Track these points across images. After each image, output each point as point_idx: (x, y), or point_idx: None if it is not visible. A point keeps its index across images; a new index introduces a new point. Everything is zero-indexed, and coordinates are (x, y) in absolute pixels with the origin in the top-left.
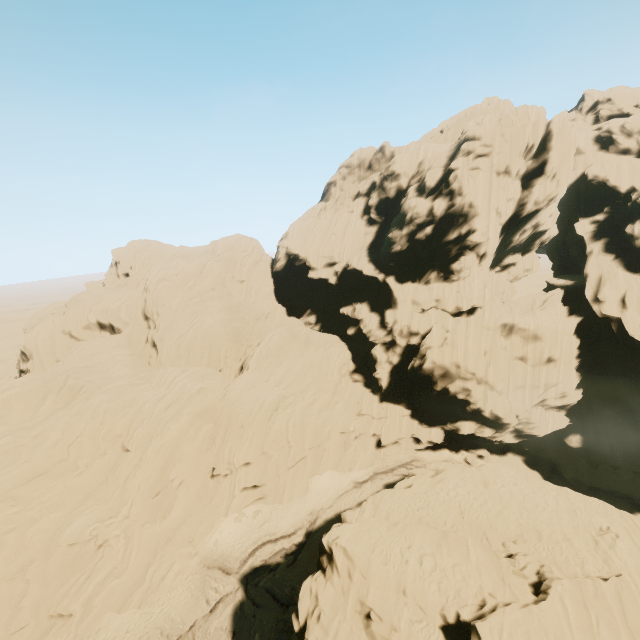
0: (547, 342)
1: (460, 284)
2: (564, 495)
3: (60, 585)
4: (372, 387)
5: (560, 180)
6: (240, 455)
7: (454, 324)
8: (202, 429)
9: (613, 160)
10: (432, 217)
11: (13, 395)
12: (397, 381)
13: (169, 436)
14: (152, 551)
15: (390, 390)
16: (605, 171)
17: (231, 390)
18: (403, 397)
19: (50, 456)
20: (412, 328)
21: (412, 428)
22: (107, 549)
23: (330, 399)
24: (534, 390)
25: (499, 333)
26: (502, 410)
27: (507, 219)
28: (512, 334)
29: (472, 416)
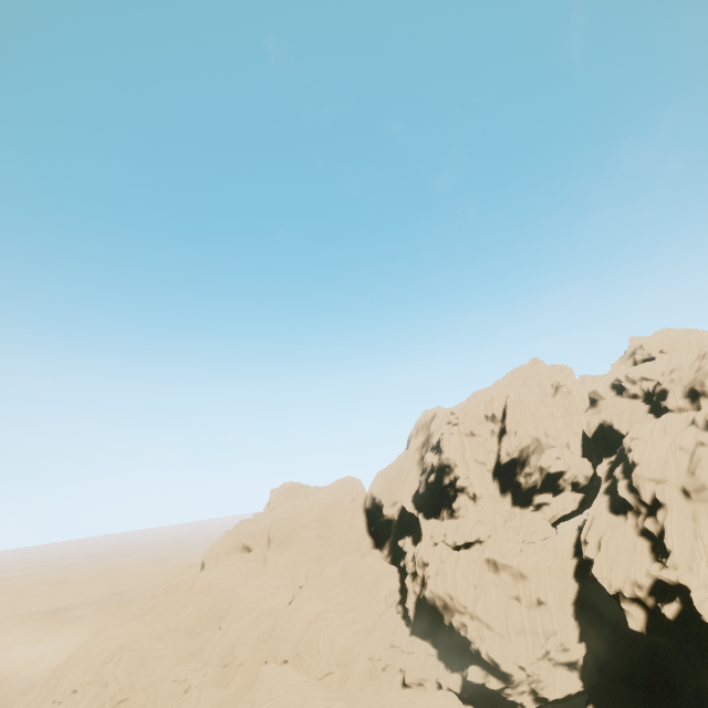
0: (532, 581)
1: (459, 521)
2: None
3: (161, 707)
4: (406, 618)
5: (521, 436)
6: (282, 651)
7: (446, 556)
8: (264, 623)
9: (622, 405)
10: (433, 467)
11: (183, 579)
12: (420, 612)
13: (244, 623)
14: (210, 707)
15: (416, 622)
16: (609, 416)
17: (295, 600)
18: (428, 632)
19: (185, 621)
20: (423, 558)
21: (438, 671)
22: (189, 695)
23: (372, 625)
24: (535, 637)
25: (486, 568)
26: (495, 653)
27: (493, 466)
28: (500, 570)
29: (478, 659)
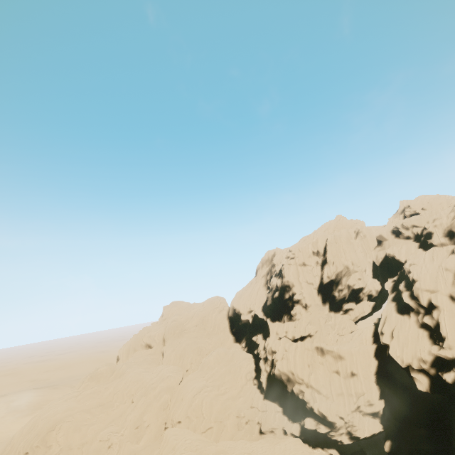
0: (347, 360)
1: (296, 322)
2: (305, 453)
3: None
4: (260, 388)
5: (337, 265)
6: (176, 415)
7: (288, 346)
8: (163, 396)
9: (400, 243)
10: (277, 287)
11: (104, 369)
12: (270, 384)
13: (149, 397)
14: None
15: (268, 390)
16: (392, 251)
17: (184, 379)
18: (276, 397)
19: (107, 398)
20: (272, 348)
21: (283, 422)
22: (111, 449)
23: (237, 394)
24: (350, 397)
25: (316, 353)
26: (324, 409)
27: (318, 285)
28: (325, 354)
29: (311, 414)
